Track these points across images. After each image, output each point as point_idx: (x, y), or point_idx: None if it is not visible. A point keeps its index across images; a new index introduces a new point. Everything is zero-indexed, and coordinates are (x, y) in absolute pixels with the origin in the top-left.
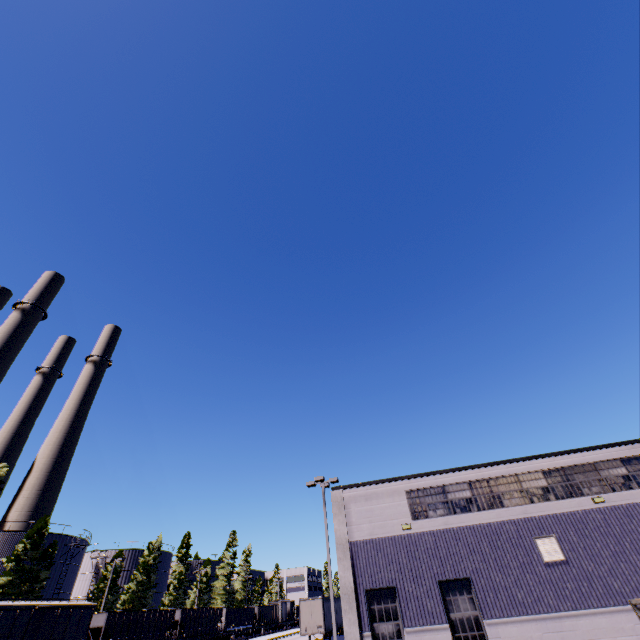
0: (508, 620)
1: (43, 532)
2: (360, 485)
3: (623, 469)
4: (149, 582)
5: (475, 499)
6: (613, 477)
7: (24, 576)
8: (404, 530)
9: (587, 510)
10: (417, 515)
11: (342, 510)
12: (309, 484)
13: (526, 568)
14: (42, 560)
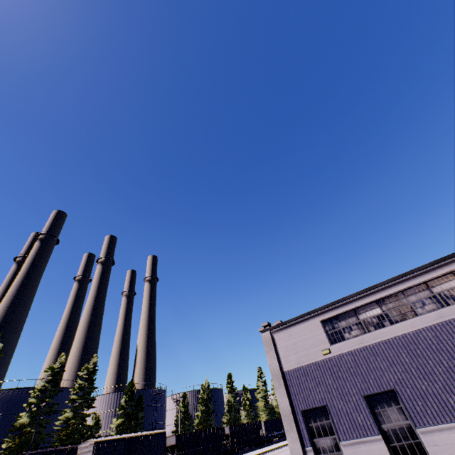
0: (443, 427)
1: (133, 390)
2: (282, 324)
3: None
4: (208, 410)
5: (386, 314)
6: None
7: (130, 417)
8: (325, 355)
9: None
10: (334, 340)
11: (271, 347)
12: (260, 330)
13: (453, 372)
14: (137, 406)
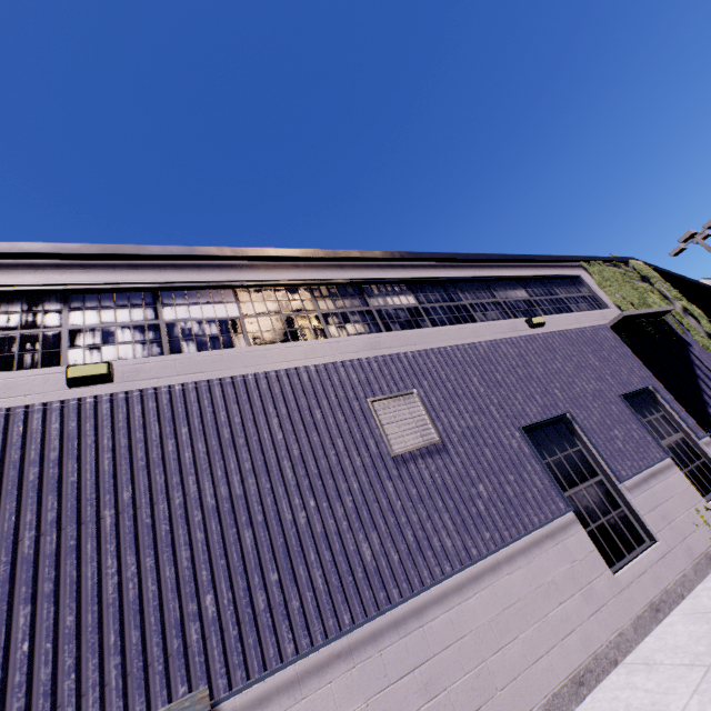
0: None
1: None
2: None
3: (234, 307)
4: None
5: None
6: (195, 323)
7: None
8: None
9: (19, 410)
10: None
11: None
12: None
13: None
14: None
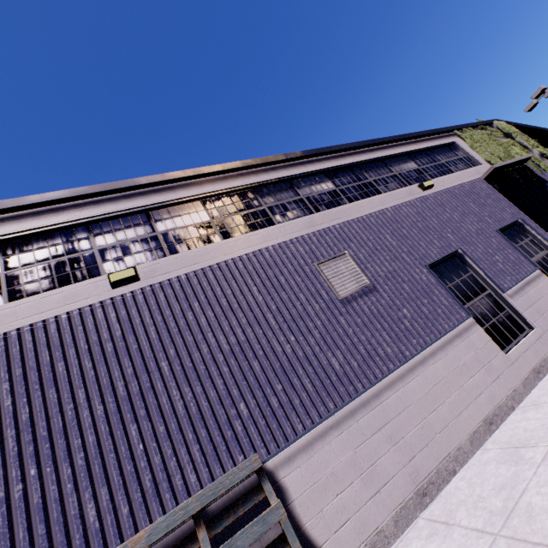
0: None
1: None
2: None
3: (204, 214)
4: None
5: None
6: (181, 230)
7: None
8: None
9: (87, 308)
10: None
11: None
12: None
13: None
14: None
